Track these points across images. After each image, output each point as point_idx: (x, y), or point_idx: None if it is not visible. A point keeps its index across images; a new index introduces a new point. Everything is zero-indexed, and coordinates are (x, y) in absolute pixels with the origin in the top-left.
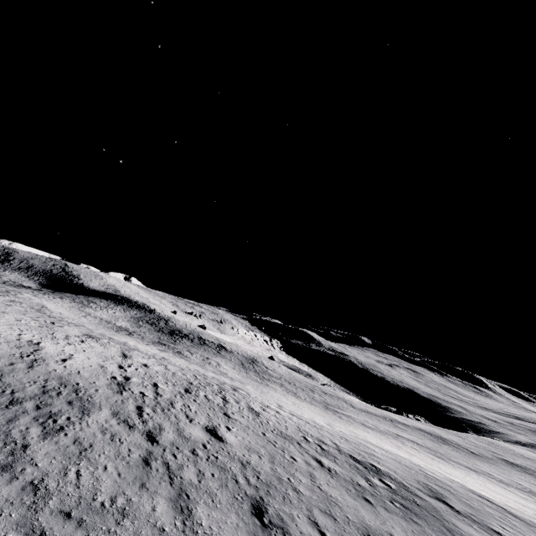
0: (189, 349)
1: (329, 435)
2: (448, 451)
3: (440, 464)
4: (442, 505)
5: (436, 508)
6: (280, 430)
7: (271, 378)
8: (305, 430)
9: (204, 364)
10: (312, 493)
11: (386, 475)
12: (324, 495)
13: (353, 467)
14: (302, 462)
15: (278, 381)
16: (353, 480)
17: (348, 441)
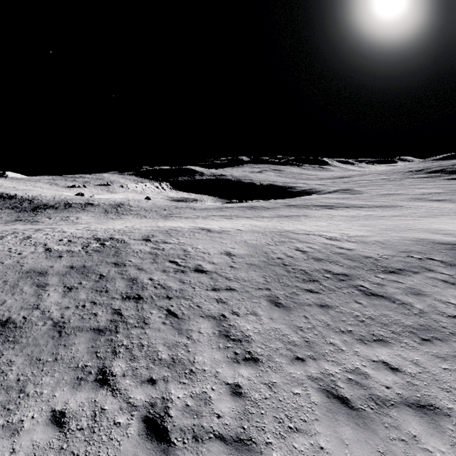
0: (50, 216)
1: (101, 232)
2: (246, 213)
3: (216, 222)
4: (141, 242)
5: (130, 244)
6: (39, 242)
7: (130, 213)
8: (75, 235)
9: (58, 222)
10: (5, 266)
11: (115, 240)
12: (17, 264)
13: (84, 244)
14: (27, 254)
15: (135, 213)
16: (68, 250)
17: (119, 231)
